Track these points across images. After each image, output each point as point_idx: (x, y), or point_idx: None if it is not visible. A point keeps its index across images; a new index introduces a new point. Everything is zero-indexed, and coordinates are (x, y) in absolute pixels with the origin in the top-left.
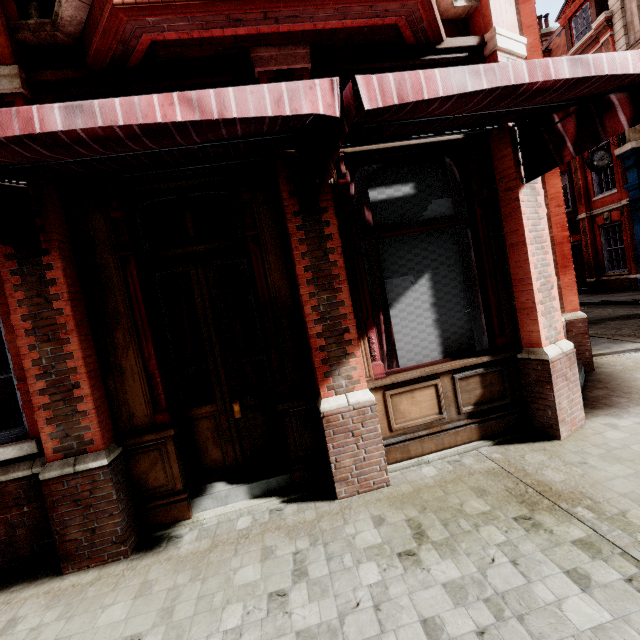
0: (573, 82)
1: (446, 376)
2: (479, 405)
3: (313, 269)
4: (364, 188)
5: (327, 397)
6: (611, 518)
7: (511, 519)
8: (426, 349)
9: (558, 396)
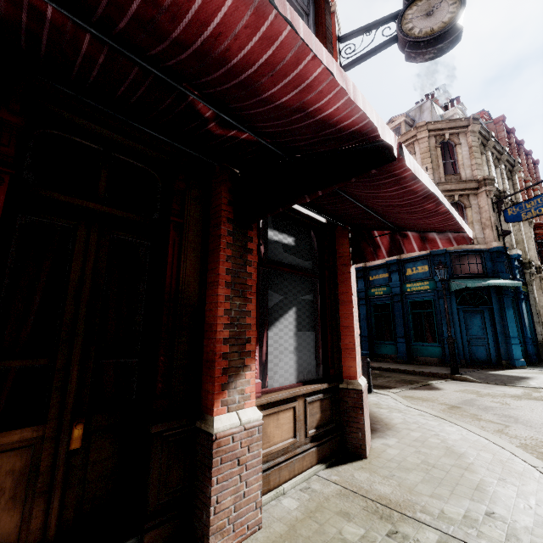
0: (432, 214)
1: (301, 399)
2: (318, 428)
3: (233, 274)
4: (262, 227)
5: (219, 414)
6: (439, 517)
7: (386, 536)
8: (287, 372)
9: (365, 420)
